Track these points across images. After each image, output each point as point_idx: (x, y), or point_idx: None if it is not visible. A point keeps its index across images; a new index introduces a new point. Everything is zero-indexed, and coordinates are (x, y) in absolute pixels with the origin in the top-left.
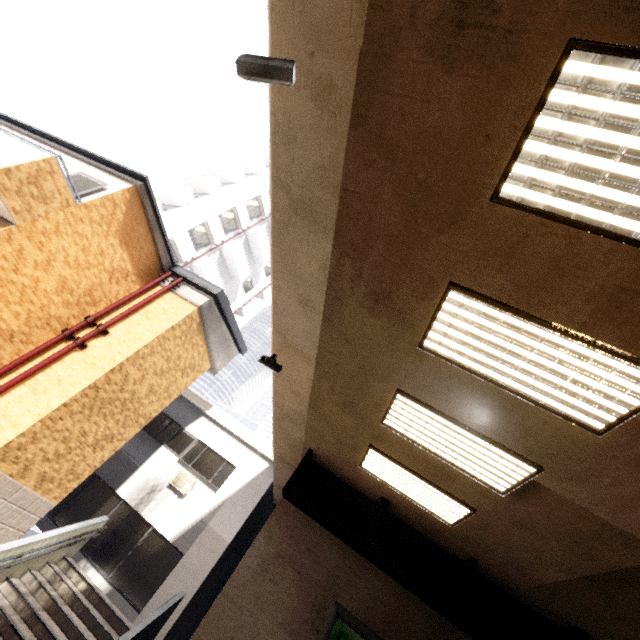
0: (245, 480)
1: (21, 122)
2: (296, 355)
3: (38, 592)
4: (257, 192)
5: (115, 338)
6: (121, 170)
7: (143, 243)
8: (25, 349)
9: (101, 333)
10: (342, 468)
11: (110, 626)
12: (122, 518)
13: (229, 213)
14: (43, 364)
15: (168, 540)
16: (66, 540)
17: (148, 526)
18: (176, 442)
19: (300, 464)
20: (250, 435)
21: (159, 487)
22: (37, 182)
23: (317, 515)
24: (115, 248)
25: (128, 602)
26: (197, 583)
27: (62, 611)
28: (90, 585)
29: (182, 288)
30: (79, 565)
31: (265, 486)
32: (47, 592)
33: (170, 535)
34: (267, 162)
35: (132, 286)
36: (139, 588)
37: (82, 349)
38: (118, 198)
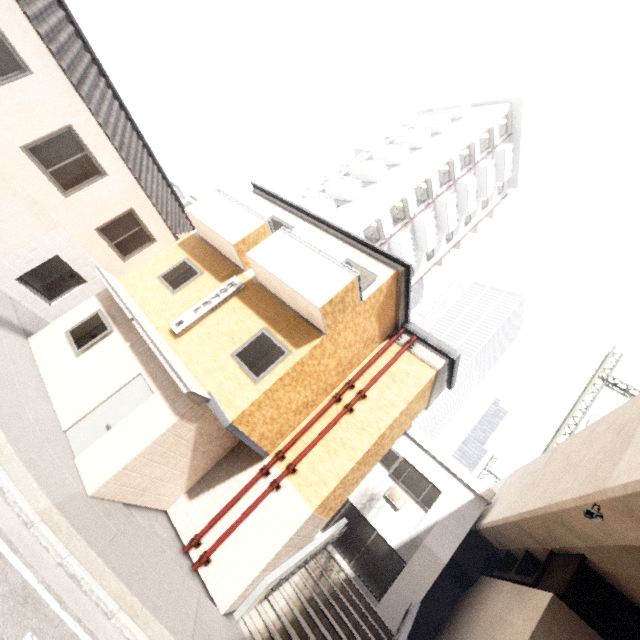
0: (452, 507)
1: (278, 196)
2: (638, 525)
3: (321, 578)
4: (426, 174)
5: (373, 402)
6: (381, 253)
7: (389, 311)
8: (311, 410)
9: (361, 397)
10: (629, 589)
11: (369, 615)
12: (351, 517)
13: (398, 204)
14: (329, 428)
15: (391, 547)
16: (330, 541)
17: (372, 529)
18: (384, 457)
19: (575, 570)
20: (452, 462)
21: (376, 497)
22: (343, 300)
23: (606, 635)
24: (372, 323)
25: (369, 590)
26: (421, 592)
27: (341, 600)
28: (348, 577)
29: (416, 347)
30: (328, 548)
31: (473, 517)
32: (328, 581)
33: (392, 543)
34: (431, 130)
35: (374, 346)
36: (374, 580)
37: (350, 412)
38: (383, 286)
